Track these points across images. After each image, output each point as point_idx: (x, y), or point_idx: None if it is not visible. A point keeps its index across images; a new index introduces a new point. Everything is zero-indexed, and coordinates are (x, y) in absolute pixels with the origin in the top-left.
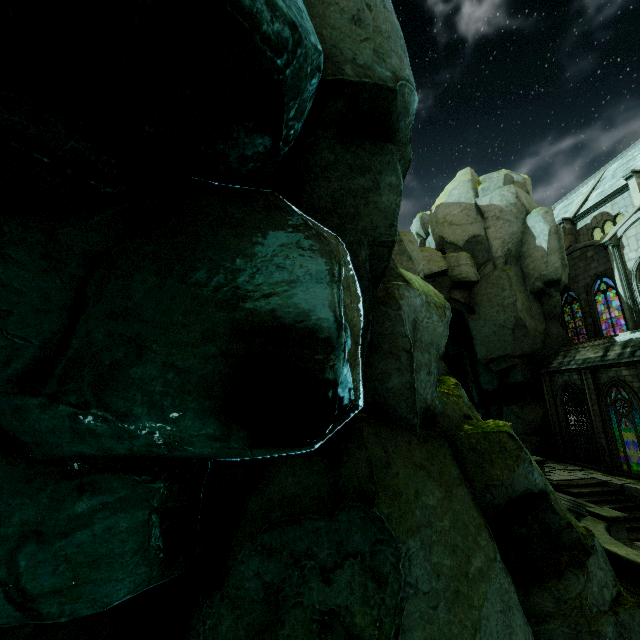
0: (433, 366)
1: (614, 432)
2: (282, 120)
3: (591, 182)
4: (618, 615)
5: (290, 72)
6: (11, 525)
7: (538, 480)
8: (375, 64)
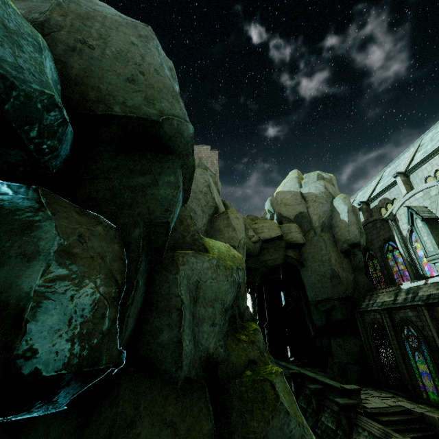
0: (218, 318)
1: (411, 363)
2: (22, 138)
3: (377, 179)
4: None
5: (10, 106)
6: None
7: (294, 431)
8: (143, 105)
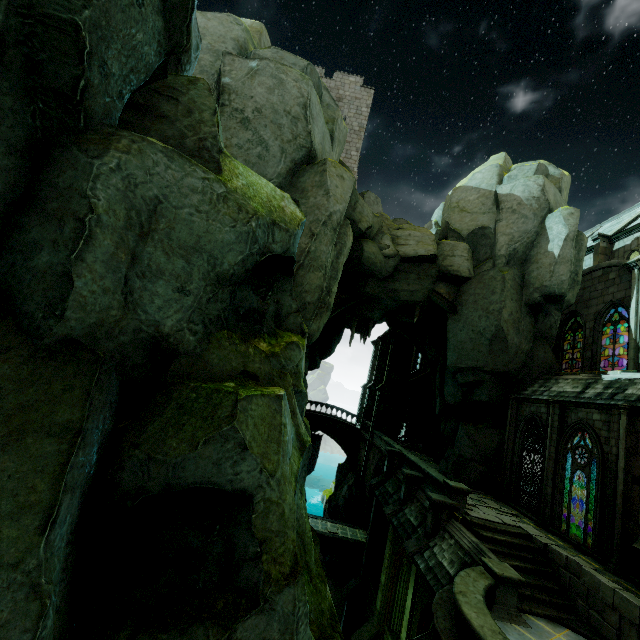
0: (197, 284)
1: (564, 483)
2: None
3: None
4: None
5: None
6: None
7: (246, 476)
8: None
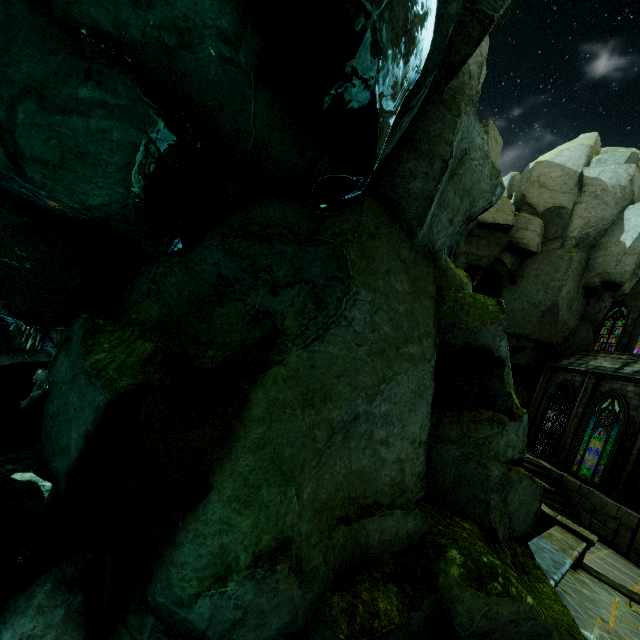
0: (458, 219)
1: (584, 437)
2: None
3: None
4: (510, 471)
5: None
6: (19, 71)
7: (502, 349)
8: None
